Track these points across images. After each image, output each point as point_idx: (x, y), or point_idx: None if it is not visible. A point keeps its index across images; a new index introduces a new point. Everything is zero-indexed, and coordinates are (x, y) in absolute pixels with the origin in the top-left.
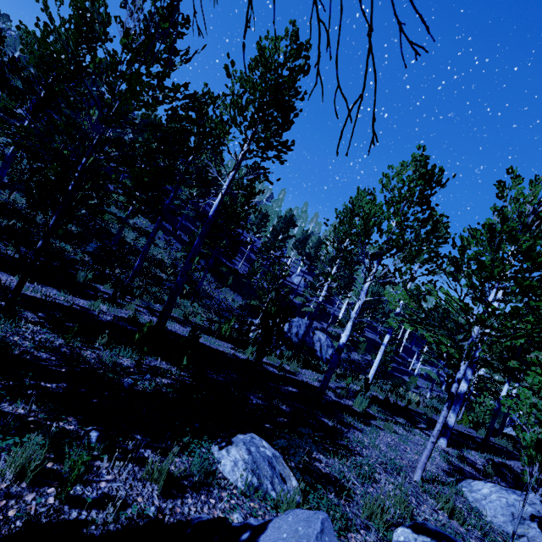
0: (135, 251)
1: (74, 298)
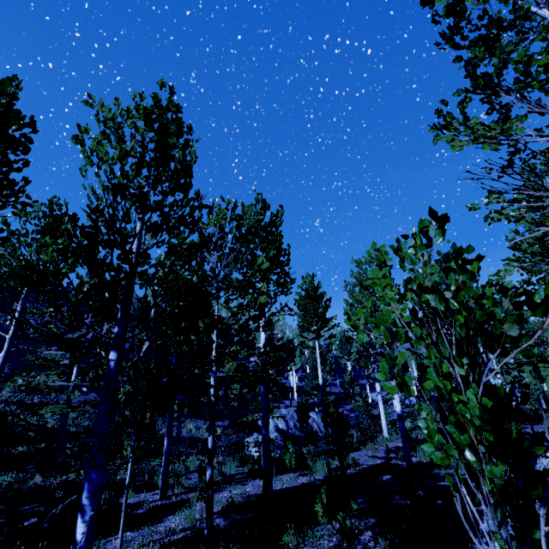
0: (66, 435)
1: (157, 527)
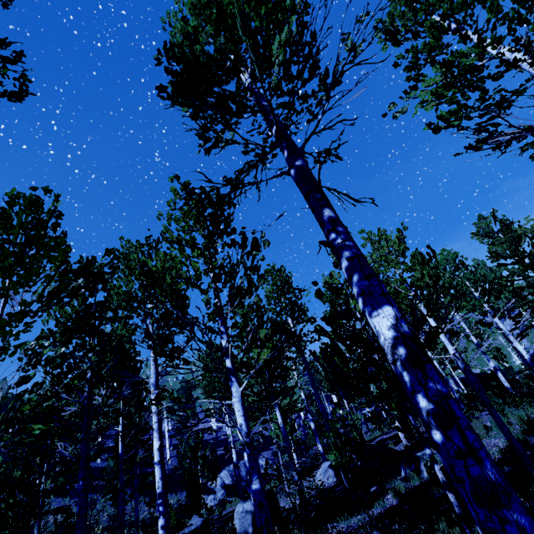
0: None
1: None
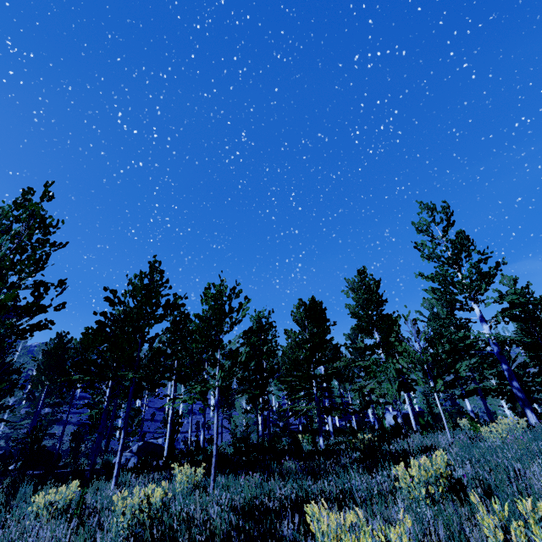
0: None
1: None
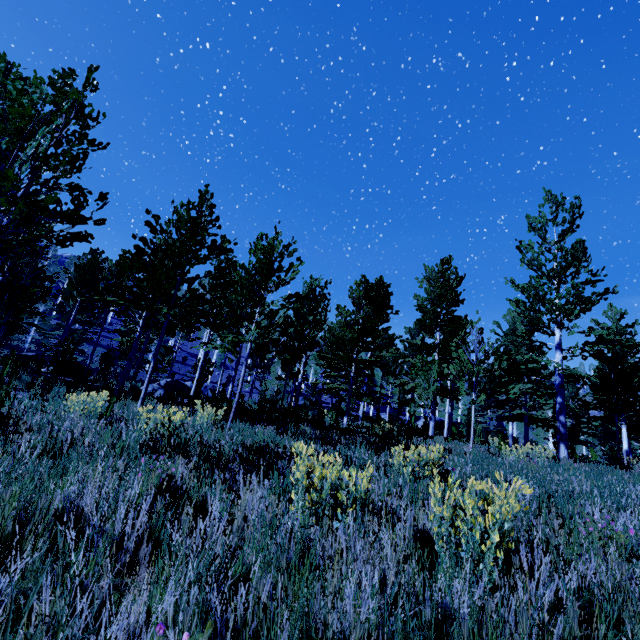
0: None
1: None
